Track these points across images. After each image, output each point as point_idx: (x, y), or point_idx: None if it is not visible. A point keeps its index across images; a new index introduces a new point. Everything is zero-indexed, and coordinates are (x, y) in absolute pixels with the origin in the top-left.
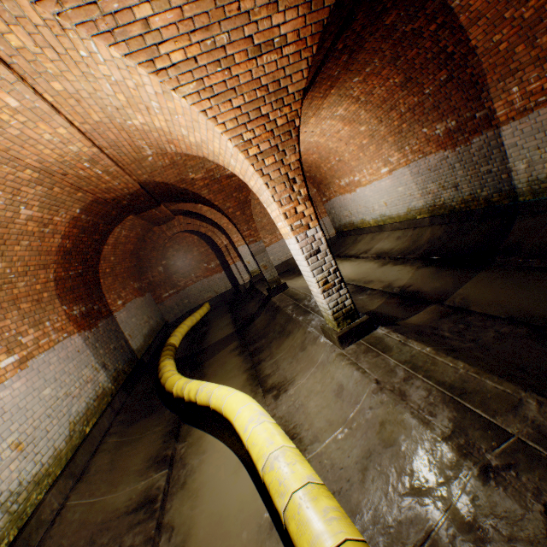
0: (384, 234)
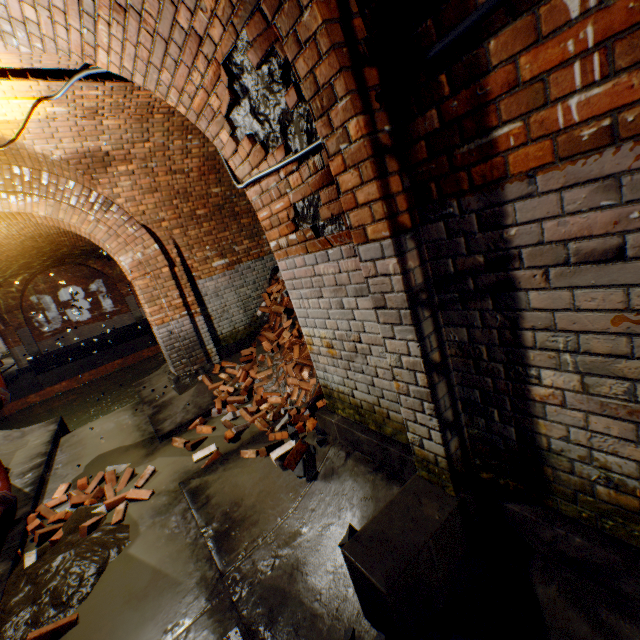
0: None
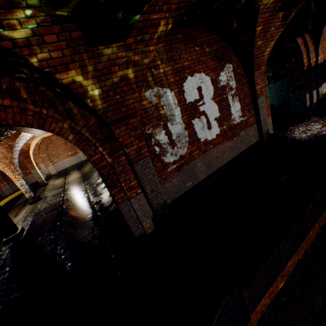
0: (90, 164)
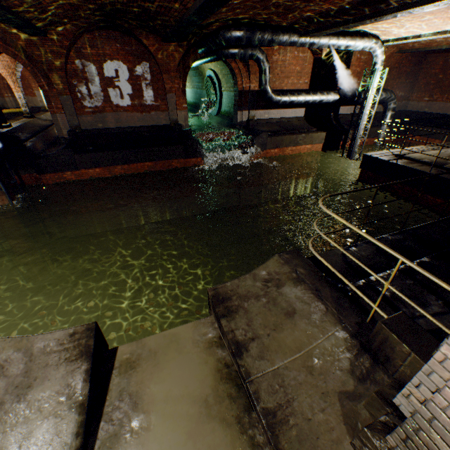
0: None
